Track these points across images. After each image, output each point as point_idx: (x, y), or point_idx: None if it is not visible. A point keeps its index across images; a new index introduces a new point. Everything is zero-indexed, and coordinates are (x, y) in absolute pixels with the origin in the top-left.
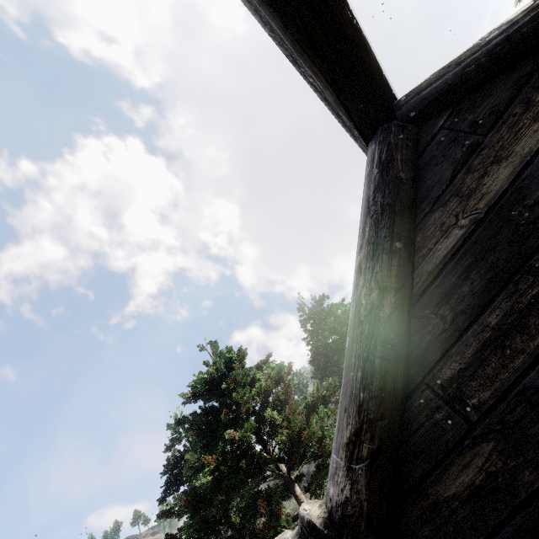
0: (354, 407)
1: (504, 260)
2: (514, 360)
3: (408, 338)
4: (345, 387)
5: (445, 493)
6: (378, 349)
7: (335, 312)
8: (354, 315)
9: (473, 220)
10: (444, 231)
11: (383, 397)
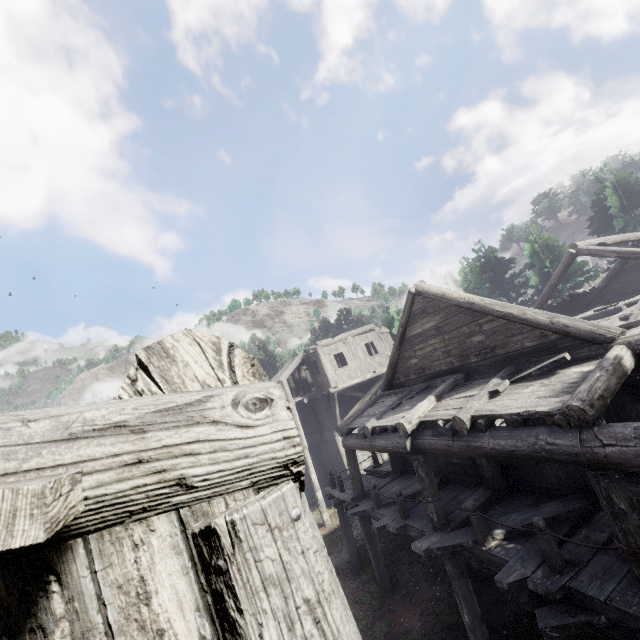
0: (606, 278)
1: (635, 269)
2: (628, 278)
3: (618, 273)
4: (606, 276)
5: (612, 287)
6: (613, 273)
7: (631, 193)
8: (612, 268)
9: (636, 263)
10: (632, 262)
11: (610, 278)
